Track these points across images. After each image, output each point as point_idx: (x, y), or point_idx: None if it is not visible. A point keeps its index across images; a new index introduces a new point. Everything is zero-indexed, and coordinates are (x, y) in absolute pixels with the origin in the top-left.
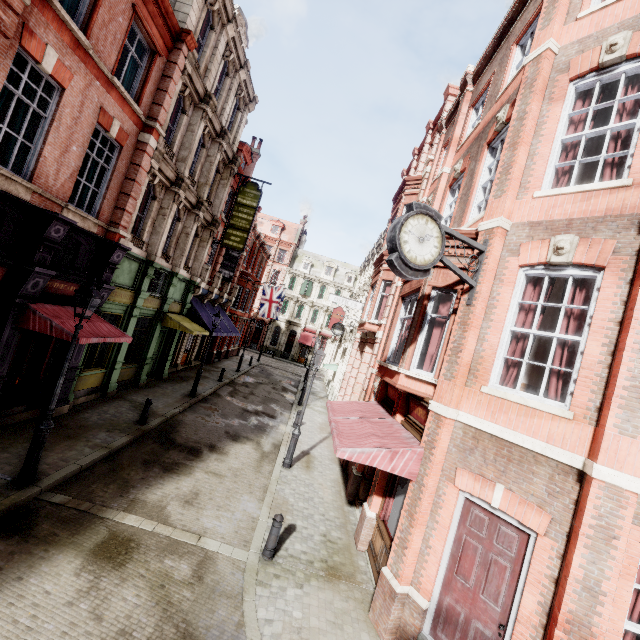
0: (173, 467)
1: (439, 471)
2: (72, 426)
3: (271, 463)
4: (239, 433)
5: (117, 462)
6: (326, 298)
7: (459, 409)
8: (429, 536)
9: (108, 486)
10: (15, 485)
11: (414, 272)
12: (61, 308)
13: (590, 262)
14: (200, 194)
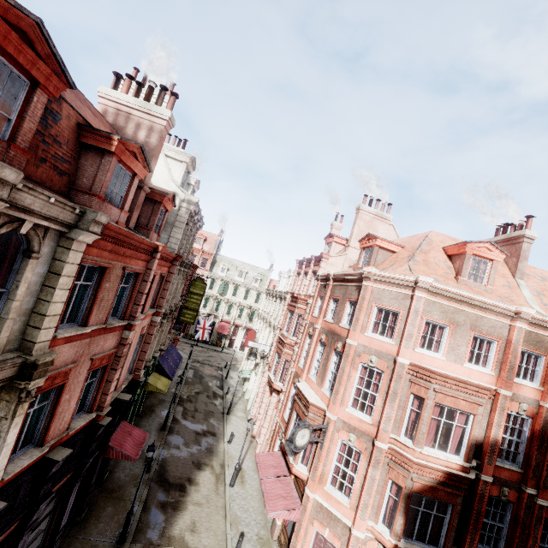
0: (177, 505)
1: (308, 519)
2: (116, 488)
3: (222, 484)
4: (200, 460)
5: (149, 510)
6: (238, 296)
7: (316, 493)
8: (303, 545)
9: (154, 531)
10: (118, 545)
11: (300, 449)
12: (117, 432)
13: (359, 449)
14: (171, 304)
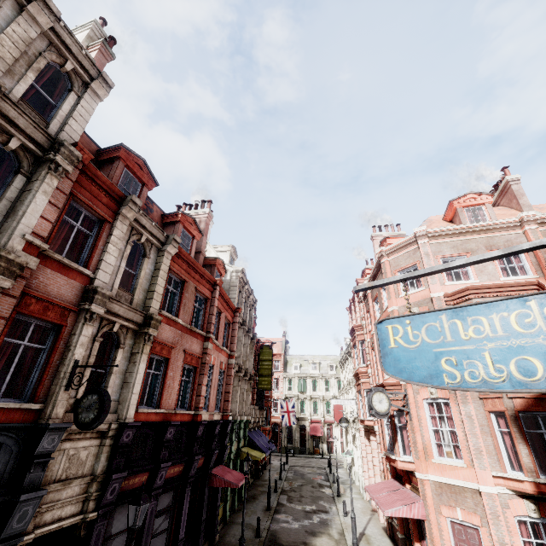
0: None
1: (433, 510)
2: None
3: None
4: (313, 530)
5: None
6: (319, 389)
7: (428, 473)
8: None
9: None
10: None
11: (383, 416)
12: (217, 469)
13: (443, 397)
14: (245, 367)
